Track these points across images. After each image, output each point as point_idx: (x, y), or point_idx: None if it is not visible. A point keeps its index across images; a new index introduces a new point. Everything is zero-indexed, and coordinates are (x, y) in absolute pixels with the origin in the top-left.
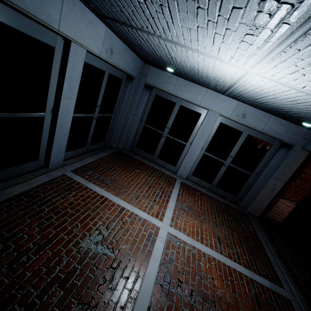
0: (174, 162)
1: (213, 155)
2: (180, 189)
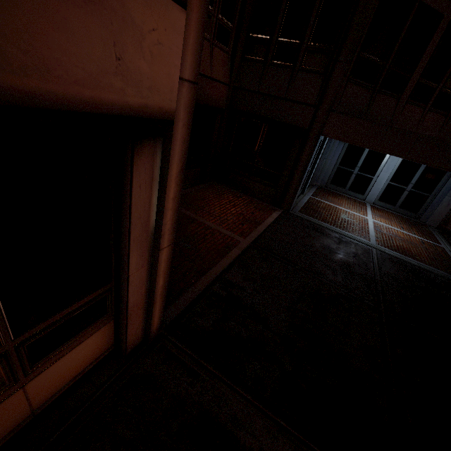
0: (363, 192)
1: (396, 184)
2: (371, 208)
